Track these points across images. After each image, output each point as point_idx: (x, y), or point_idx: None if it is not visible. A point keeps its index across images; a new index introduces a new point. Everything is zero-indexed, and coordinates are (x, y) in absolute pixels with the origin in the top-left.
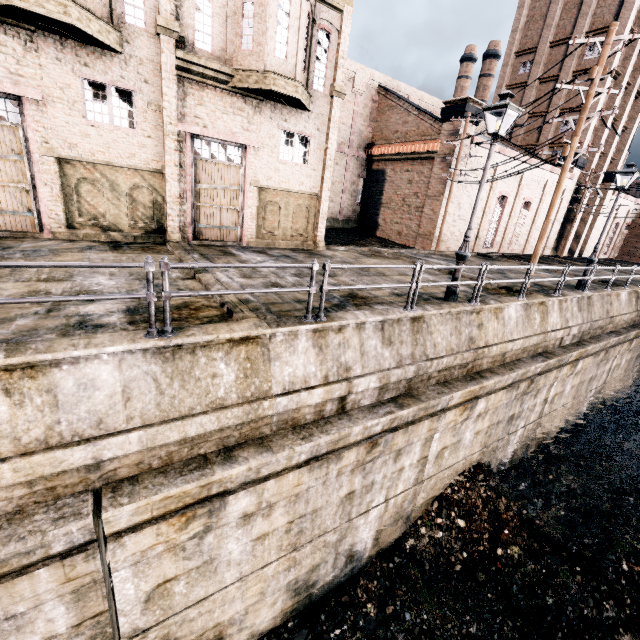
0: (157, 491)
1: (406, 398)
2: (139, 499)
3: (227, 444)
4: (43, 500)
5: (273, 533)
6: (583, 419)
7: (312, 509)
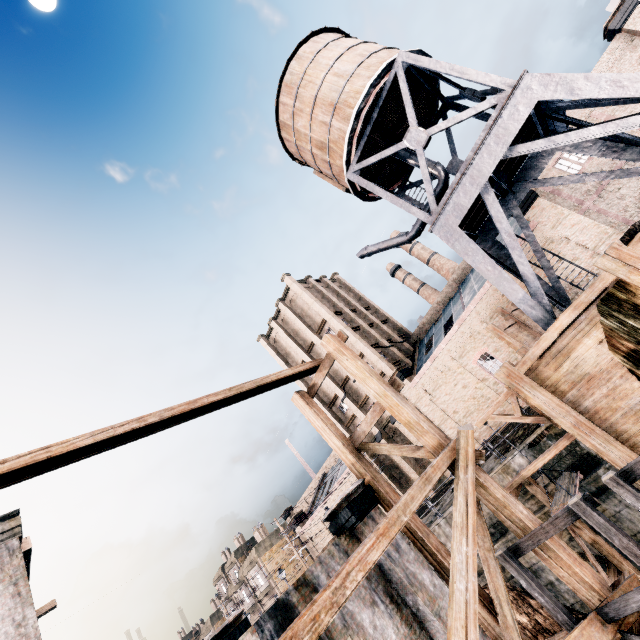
0: None
1: None
2: None
3: None
4: None
5: None
6: None
7: None
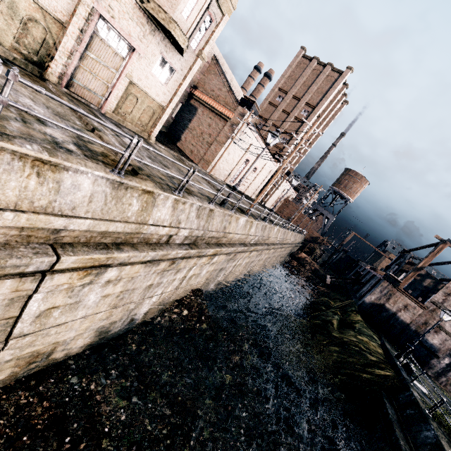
0: (87, 254)
1: (193, 245)
2: (79, 255)
3: (117, 241)
4: (20, 241)
5: (112, 295)
6: (242, 279)
7: (133, 288)
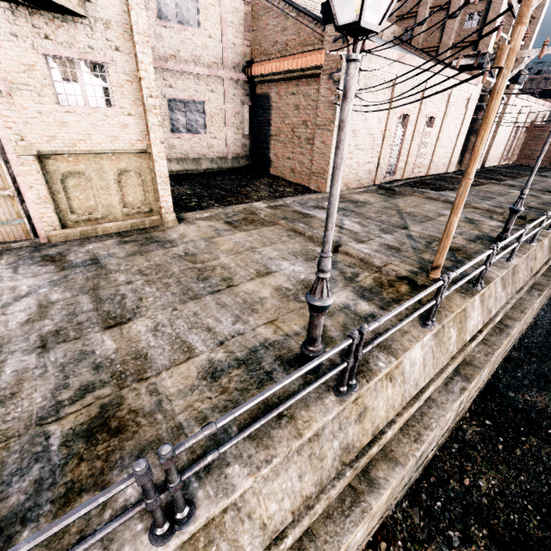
0: None
1: None
2: None
3: None
4: None
5: None
6: (496, 375)
7: None
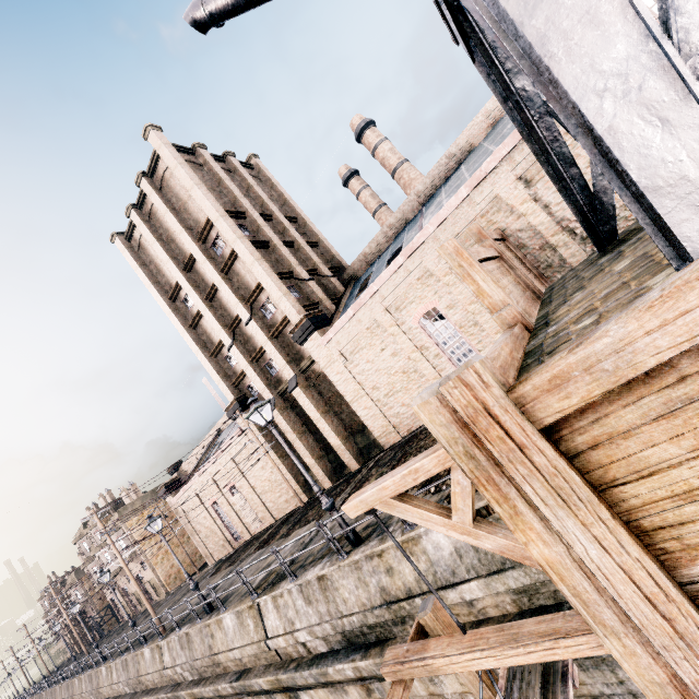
0: None
1: None
2: None
3: None
4: None
5: None
6: None
7: None
